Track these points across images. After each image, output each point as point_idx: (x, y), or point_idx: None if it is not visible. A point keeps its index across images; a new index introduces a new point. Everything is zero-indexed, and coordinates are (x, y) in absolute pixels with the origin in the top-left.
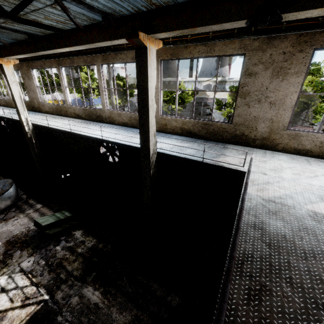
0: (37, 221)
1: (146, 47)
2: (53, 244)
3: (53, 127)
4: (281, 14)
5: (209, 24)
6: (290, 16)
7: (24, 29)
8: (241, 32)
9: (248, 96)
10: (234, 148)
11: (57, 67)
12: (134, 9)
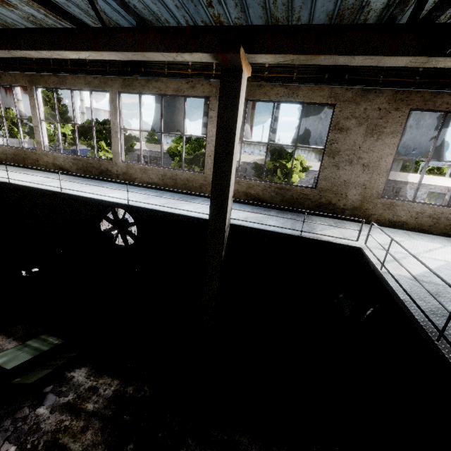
0: None
1: (241, 70)
2: (28, 404)
3: (21, 184)
4: (428, 57)
5: (340, 53)
6: (432, 62)
7: None
8: (332, 78)
9: (338, 155)
10: (321, 219)
11: (28, 86)
12: (188, 24)
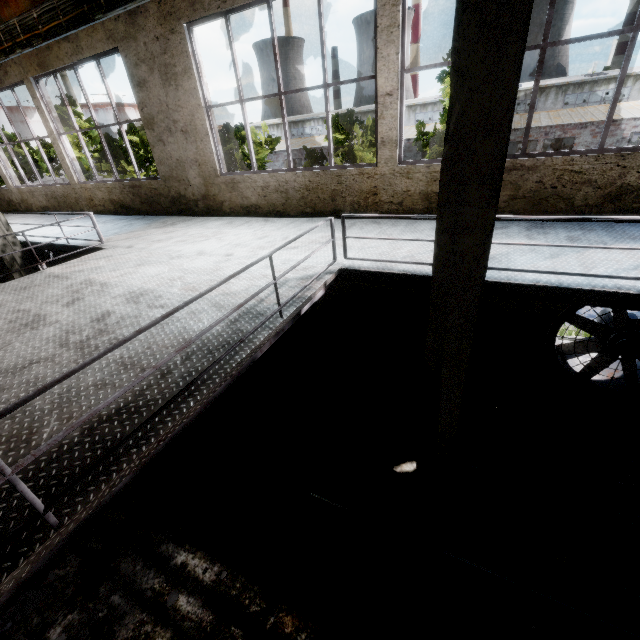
0: None
1: None
2: None
3: None
4: None
5: None
6: None
7: None
8: (92, 8)
9: (155, 124)
10: (168, 220)
11: None
12: None
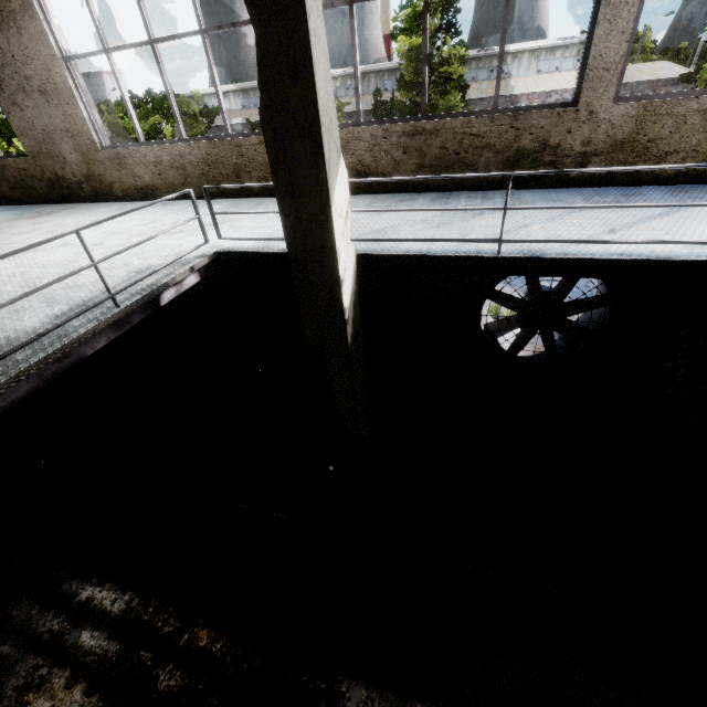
0: None
1: None
2: None
3: None
4: None
5: None
6: None
7: None
8: None
9: (3, 82)
10: (46, 209)
11: None
12: None
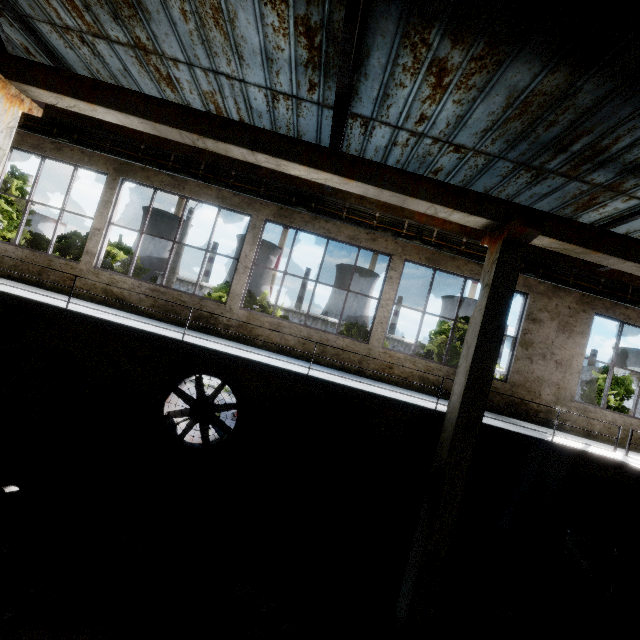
0: None
1: (524, 245)
2: None
3: (94, 315)
4: None
5: (618, 256)
6: None
7: (85, 67)
8: (528, 269)
9: (531, 347)
10: (521, 422)
11: (110, 174)
12: None
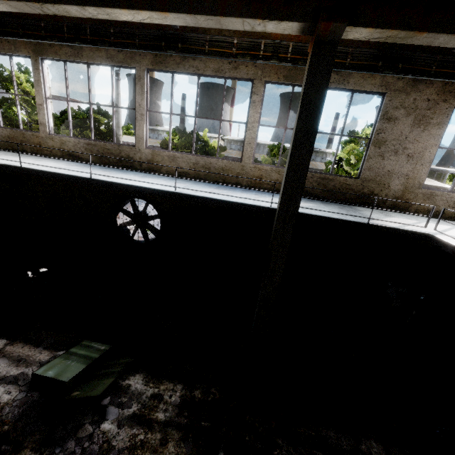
0: (45, 376)
1: (336, 43)
2: (89, 421)
3: (37, 169)
4: None
5: (446, 31)
6: None
7: None
8: (386, 66)
9: (384, 145)
10: (365, 209)
11: (31, 57)
12: None
